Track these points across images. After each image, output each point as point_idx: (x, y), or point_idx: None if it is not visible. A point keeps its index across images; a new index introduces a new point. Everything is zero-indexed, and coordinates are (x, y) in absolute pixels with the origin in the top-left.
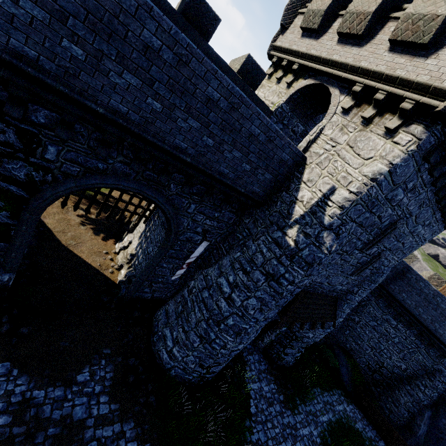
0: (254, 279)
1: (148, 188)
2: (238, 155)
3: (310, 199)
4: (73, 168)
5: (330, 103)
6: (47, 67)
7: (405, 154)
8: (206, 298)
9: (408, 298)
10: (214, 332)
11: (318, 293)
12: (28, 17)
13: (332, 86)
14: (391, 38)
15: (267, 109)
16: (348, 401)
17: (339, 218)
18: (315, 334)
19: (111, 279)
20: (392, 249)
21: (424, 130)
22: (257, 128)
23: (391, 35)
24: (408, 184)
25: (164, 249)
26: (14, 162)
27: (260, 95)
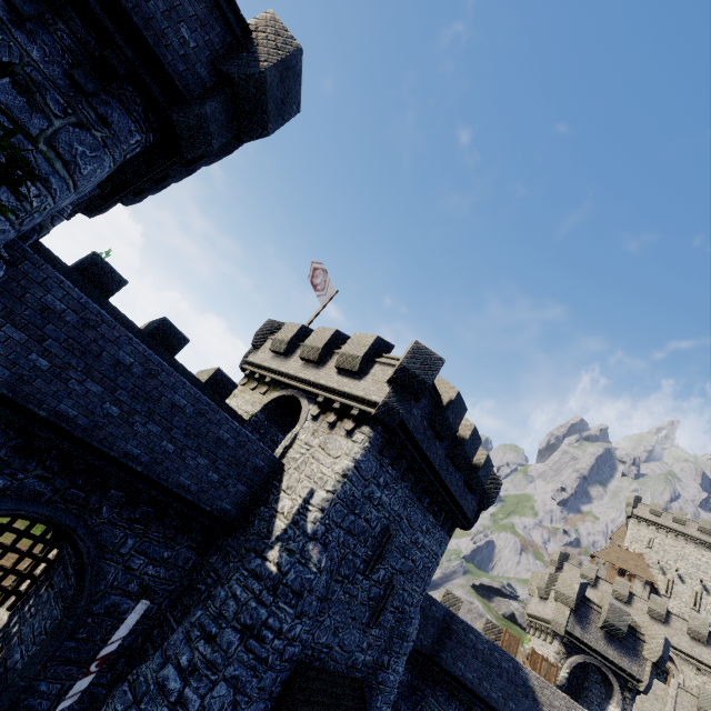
0: (223, 646)
1: (66, 514)
2: (204, 462)
3: (291, 508)
4: None
5: None
6: None
7: (363, 450)
8: None
9: (466, 669)
10: None
11: (329, 670)
12: (5, 337)
13: (302, 397)
14: (336, 366)
15: (241, 417)
16: None
17: (322, 523)
18: None
19: None
20: (405, 572)
21: (371, 430)
22: (226, 433)
23: (336, 364)
24: (378, 479)
25: (58, 637)
26: None
27: (233, 404)
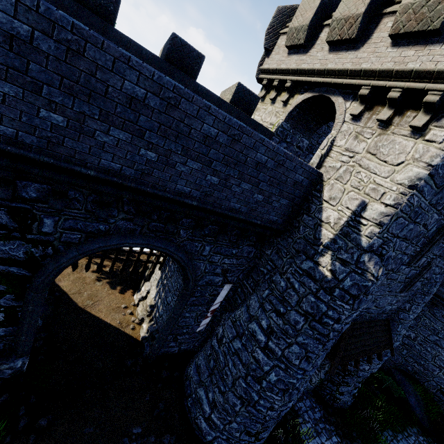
0: (291, 322)
1: (157, 240)
2: (248, 186)
3: (338, 219)
4: (74, 236)
5: (333, 112)
6: (28, 142)
7: None
8: (239, 350)
9: None
10: (256, 391)
11: (367, 320)
12: None
13: (334, 95)
14: (391, 33)
15: (267, 131)
16: (429, 442)
17: (379, 237)
18: (371, 366)
19: (133, 336)
20: (443, 255)
21: None
22: (263, 155)
23: (391, 30)
24: None
25: (184, 298)
26: (11, 242)
27: (257, 119)
